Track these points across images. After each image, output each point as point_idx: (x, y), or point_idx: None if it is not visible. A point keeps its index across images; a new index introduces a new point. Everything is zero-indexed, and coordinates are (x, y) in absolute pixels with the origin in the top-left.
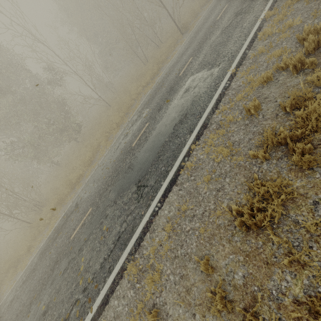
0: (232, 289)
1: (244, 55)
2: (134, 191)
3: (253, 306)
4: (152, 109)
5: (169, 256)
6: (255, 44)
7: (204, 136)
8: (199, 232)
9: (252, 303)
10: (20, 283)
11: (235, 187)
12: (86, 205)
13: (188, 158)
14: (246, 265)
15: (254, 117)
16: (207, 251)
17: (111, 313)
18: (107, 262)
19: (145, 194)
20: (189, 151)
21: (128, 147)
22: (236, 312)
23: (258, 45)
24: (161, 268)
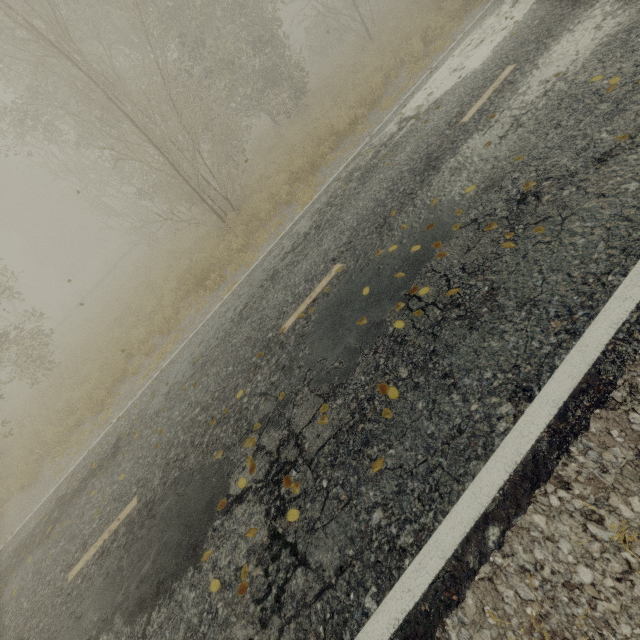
0: None
1: None
2: None
3: None
4: None
5: None
6: None
7: None
8: None
9: None
10: (273, 260)
11: None
12: (469, 85)
13: None
14: None
15: None
16: None
17: None
18: None
19: None
20: None
21: None
22: None
23: None
24: None
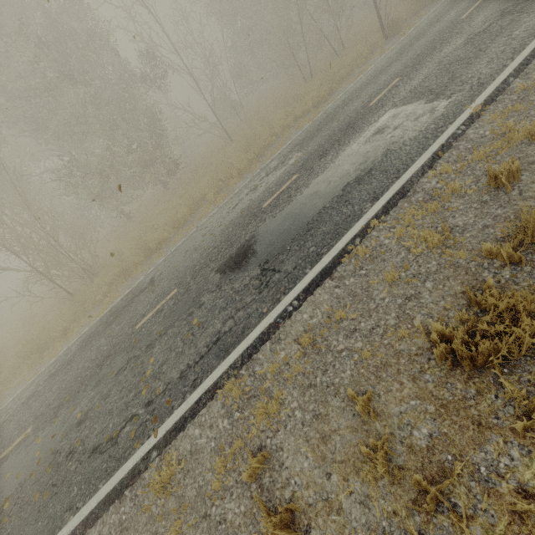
0: (405, 450)
1: (503, 85)
2: (255, 276)
3: (438, 483)
4: (309, 153)
5: (300, 383)
6: (530, 69)
7: (398, 209)
8: (360, 357)
9: (437, 478)
10: (45, 375)
11: (442, 299)
12: (167, 284)
13: (362, 240)
14: (437, 419)
15: (501, 192)
16: (370, 387)
17: (186, 445)
18: (192, 371)
19: (274, 283)
20: (365, 229)
21: (255, 207)
22: (406, 485)
23: (534, 72)
24: (283, 397)
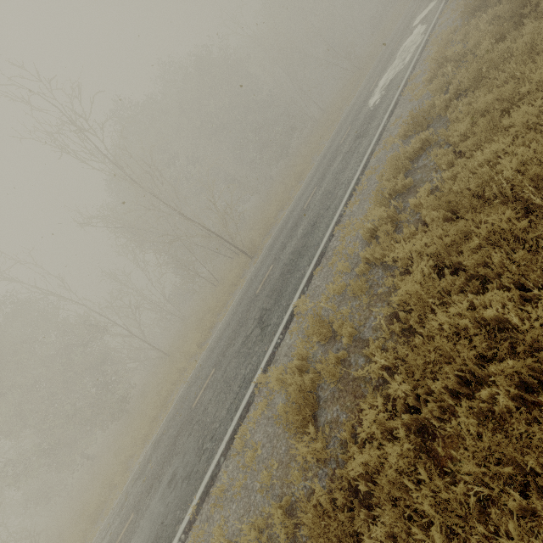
0: None
1: (216, 468)
2: None
3: None
4: (153, 468)
5: None
6: (232, 448)
7: None
8: None
9: None
10: None
11: None
12: None
13: None
14: None
15: None
16: None
17: None
18: None
19: None
20: None
21: None
22: None
23: (231, 458)
24: None
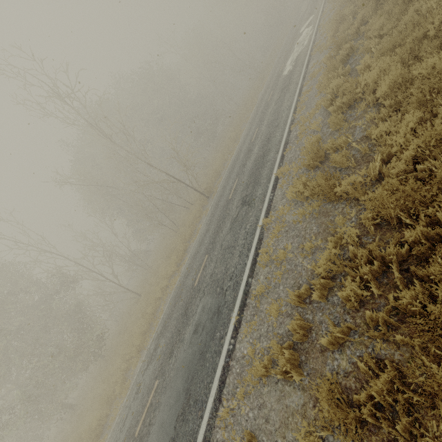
0: None
1: (246, 287)
2: None
3: None
4: (166, 344)
5: None
6: (257, 268)
7: None
8: None
9: None
10: None
11: None
12: None
13: None
14: None
15: None
16: None
17: None
18: None
19: None
20: None
21: (132, 433)
22: None
23: (259, 273)
24: None
